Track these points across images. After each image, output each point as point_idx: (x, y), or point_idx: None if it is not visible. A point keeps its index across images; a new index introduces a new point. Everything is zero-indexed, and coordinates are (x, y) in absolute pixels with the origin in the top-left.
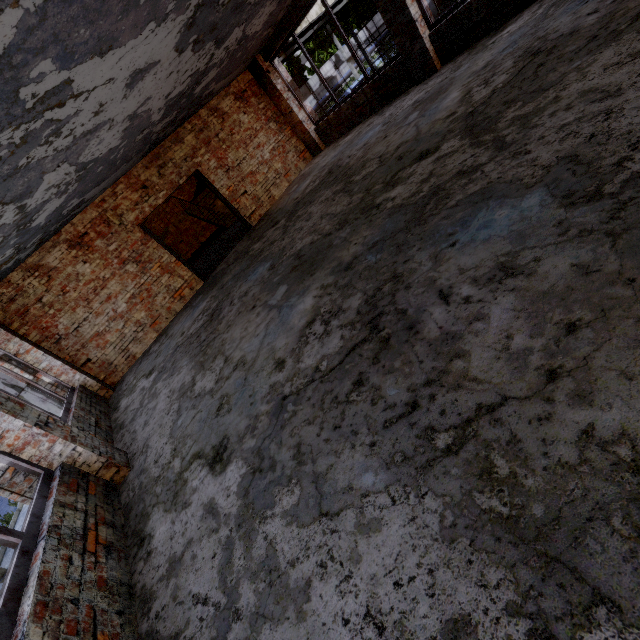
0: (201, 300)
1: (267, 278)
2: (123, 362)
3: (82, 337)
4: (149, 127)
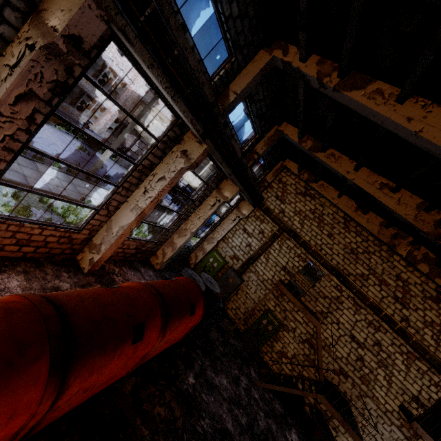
0: None
1: None
2: None
3: None
4: None
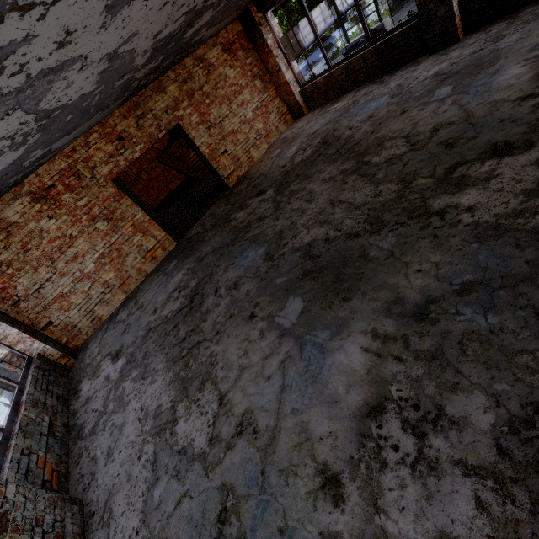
0: (175, 268)
1: (265, 273)
2: (88, 324)
3: (44, 298)
4: (131, 72)
